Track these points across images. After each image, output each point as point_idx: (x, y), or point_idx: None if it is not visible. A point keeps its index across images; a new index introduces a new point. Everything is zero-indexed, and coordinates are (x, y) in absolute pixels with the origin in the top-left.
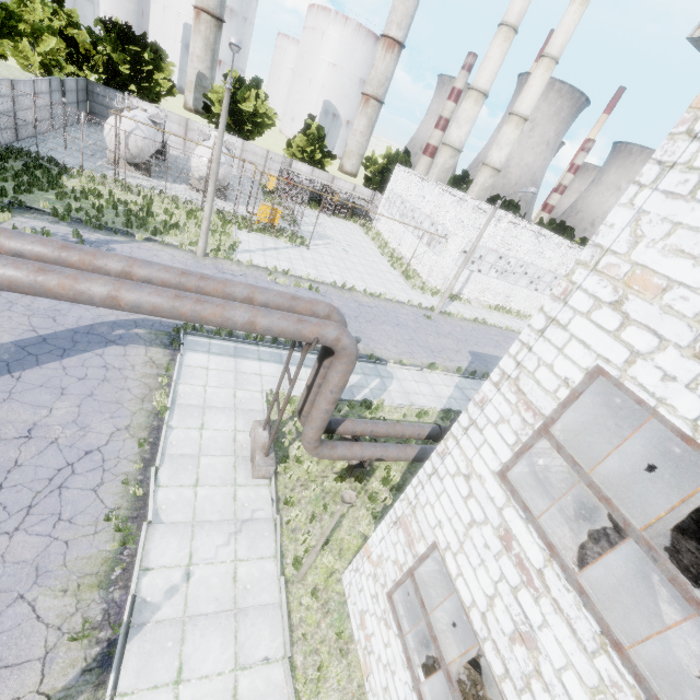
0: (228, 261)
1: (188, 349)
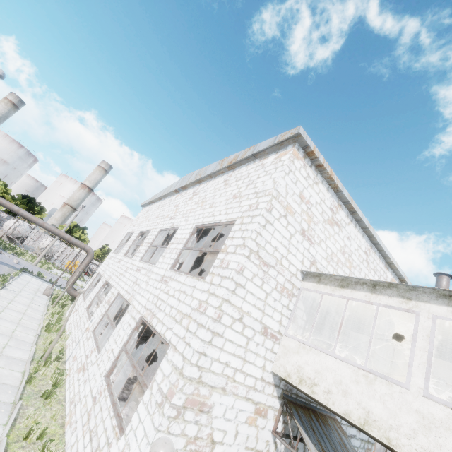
0: (46, 270)
1: (25, 274)
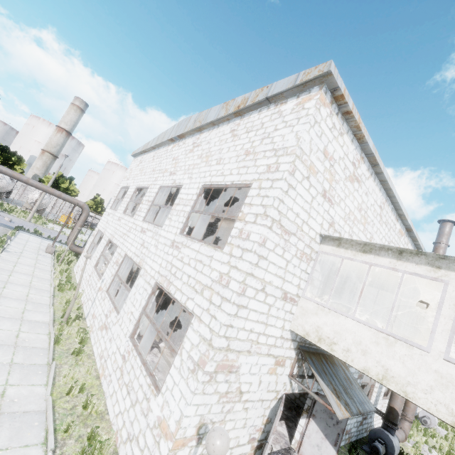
0: (41, 225)
1: (21, 232)
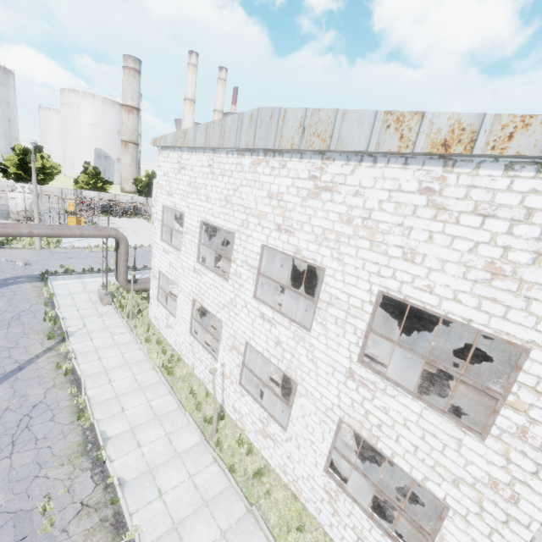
0: (58, 248)
1: (53, 280)
